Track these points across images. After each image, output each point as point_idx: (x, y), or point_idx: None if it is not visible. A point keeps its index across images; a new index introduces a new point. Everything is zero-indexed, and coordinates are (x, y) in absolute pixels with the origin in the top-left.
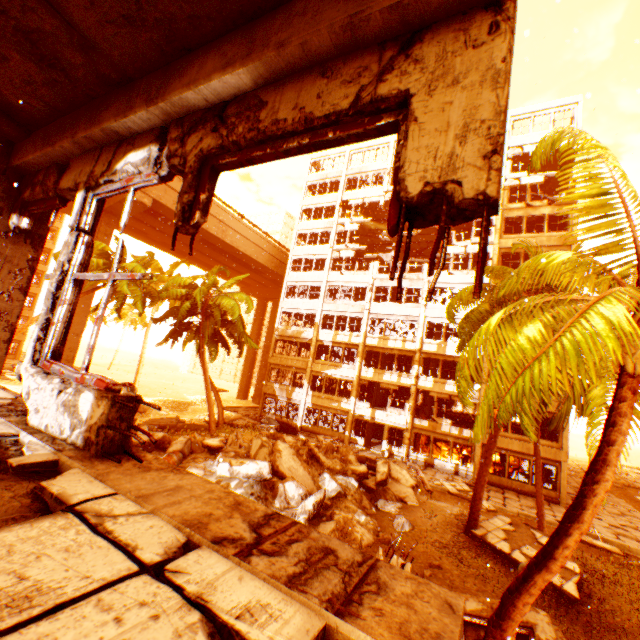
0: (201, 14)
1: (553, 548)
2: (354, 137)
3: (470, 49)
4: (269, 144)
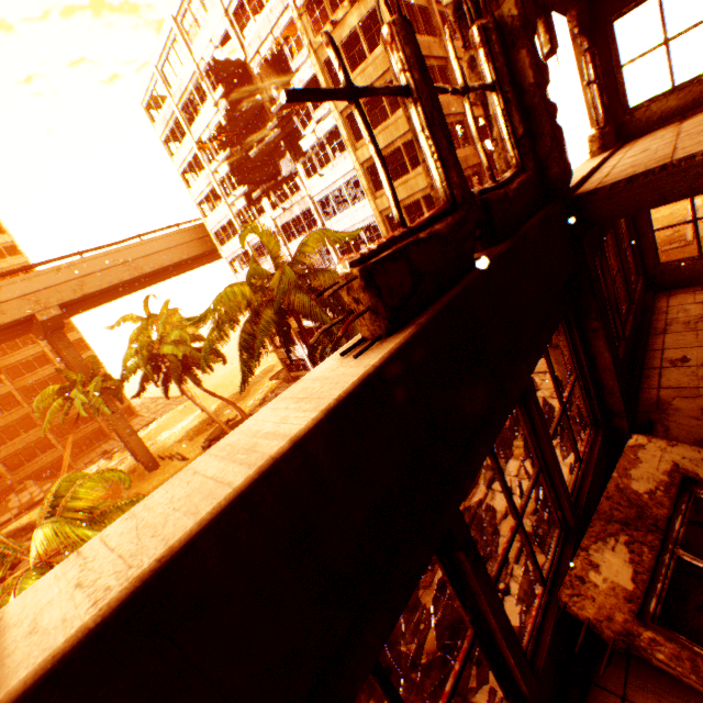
0: None
1: None
2: None
3: None
4: None
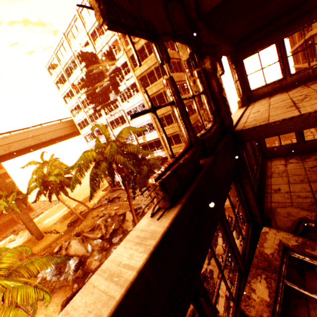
0: None
1: None
2: None
3: None
4: None
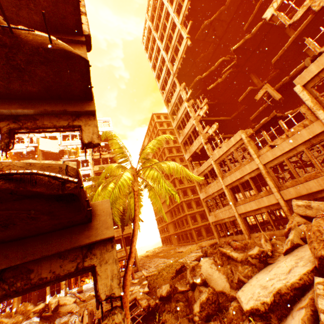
0: (13, 94)
1: (132, 249)
2: (68, 131)
3: (91, 121)
4: (41, 129)
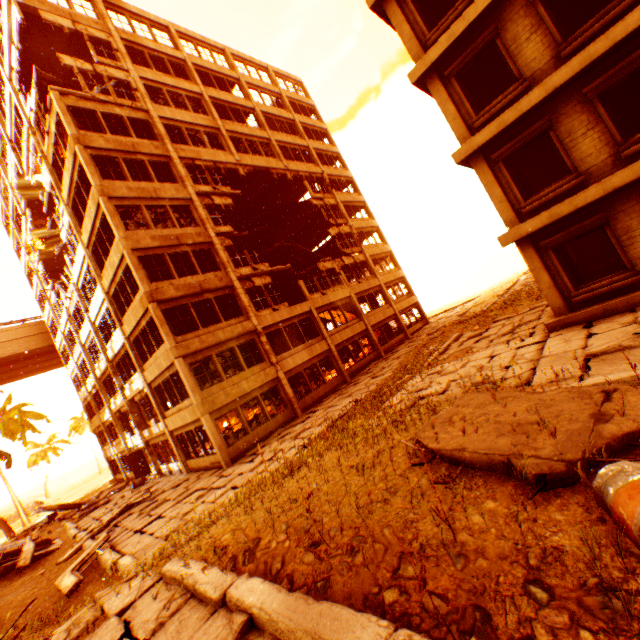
0: None
1: None
2: None
3: None
4: None
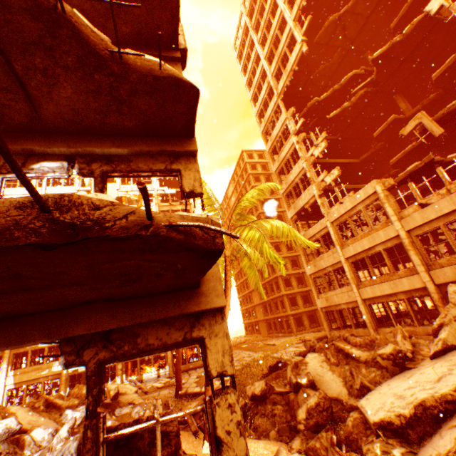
0: (107, 130)
1: None
2: (165, 176)
3: (191, 164)
4: (135, 173)
